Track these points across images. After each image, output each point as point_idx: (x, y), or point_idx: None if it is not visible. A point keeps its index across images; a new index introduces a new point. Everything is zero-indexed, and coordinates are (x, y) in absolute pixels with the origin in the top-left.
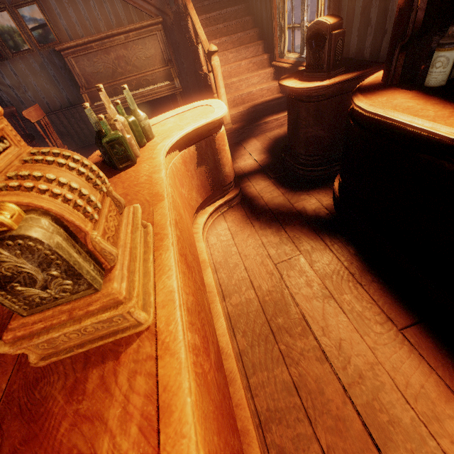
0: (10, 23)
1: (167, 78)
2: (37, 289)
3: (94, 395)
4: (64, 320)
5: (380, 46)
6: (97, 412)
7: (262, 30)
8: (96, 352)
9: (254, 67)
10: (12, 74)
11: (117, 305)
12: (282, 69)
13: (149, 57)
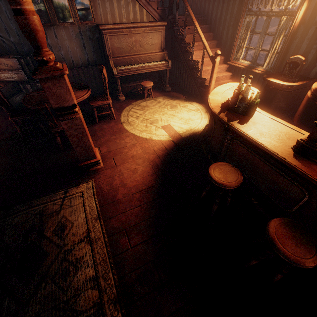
0: (64, 1)
1: (162, 59)
2: None
3: None
4: None
5: (311, 71)
6: None
7: (220, 43)
8: None
9: None
10: (53, 37)
11: None
12: (234, 67)
13: (153, 44)
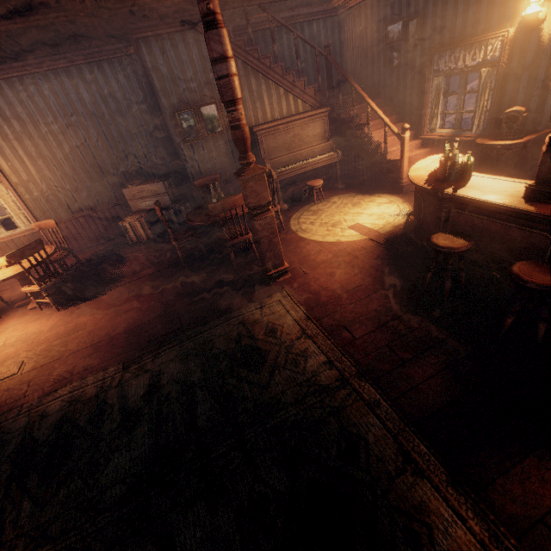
0: (214, 112)
1: (328, 150)
2: None
3: None
4: None
5: (539, 122)
6: None
7: (403, 116)
8: None
9: None
10: (201, 151)
11: None
12: (429, 141)
13: (315, 135)
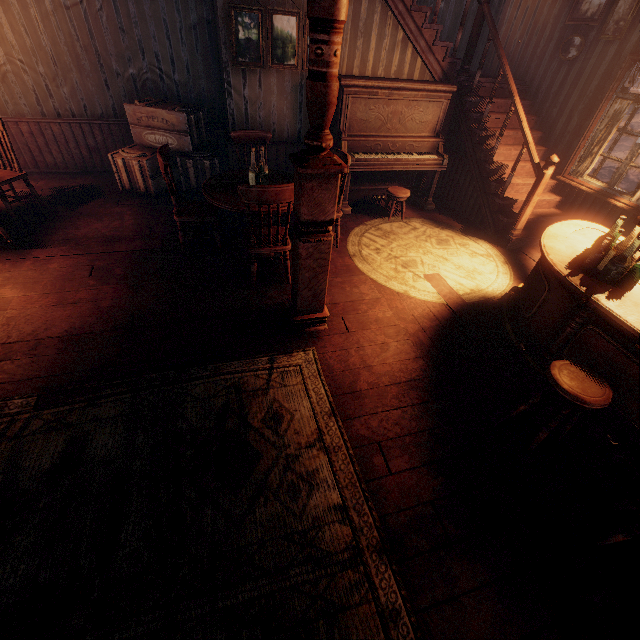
0: (292, 30)
1: (431, 150)
2: None
3: None
4: None
5: None
6: None
7: (547, 137)
8: None
9: (533, 172)
10: (256, 86)
11: None
12: (567, 187)
13: (422, 122)
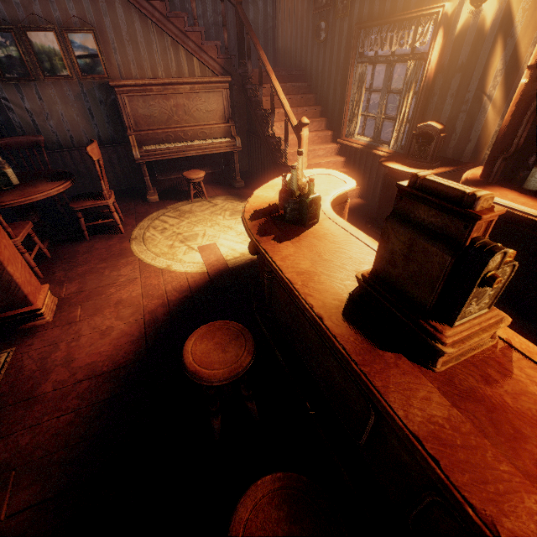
0: (53, 44)
1: (226, 134)
2: (475, 304)
3: (507, 382)
4: (477, 330)
5: (463, 150)
6: (521, 390)
7: (326, 109)
8: (474, 359)
9: (318, 140)
10: (36, 98)
11: (501, 320)
12: (348, 148)
13: (209, 111)
